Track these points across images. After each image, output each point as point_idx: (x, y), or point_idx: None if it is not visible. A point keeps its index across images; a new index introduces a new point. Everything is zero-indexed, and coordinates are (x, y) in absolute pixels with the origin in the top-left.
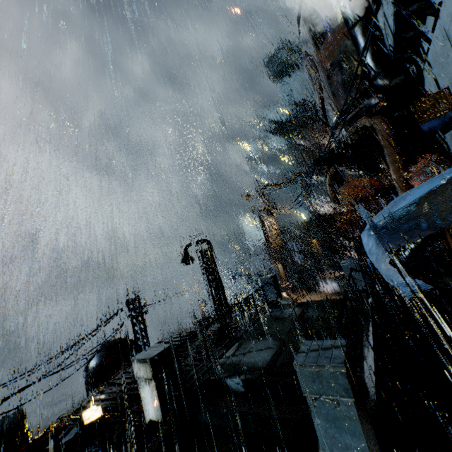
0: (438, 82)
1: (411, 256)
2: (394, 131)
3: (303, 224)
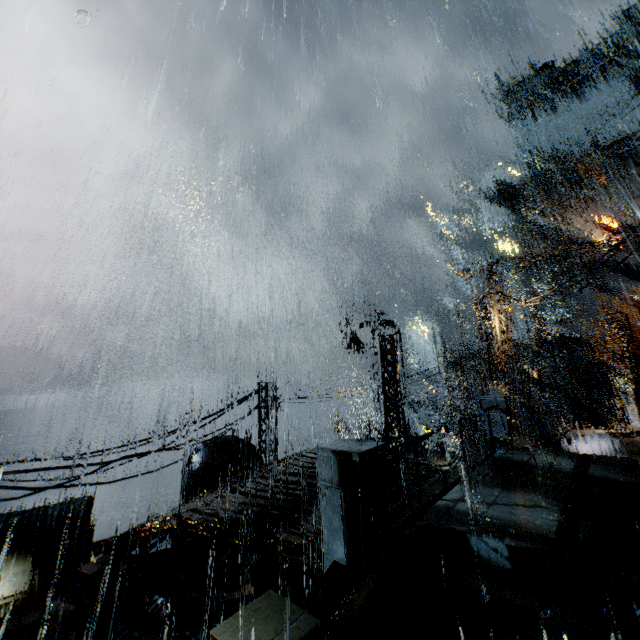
0: None
1: None
2: None
3: (523, 344)
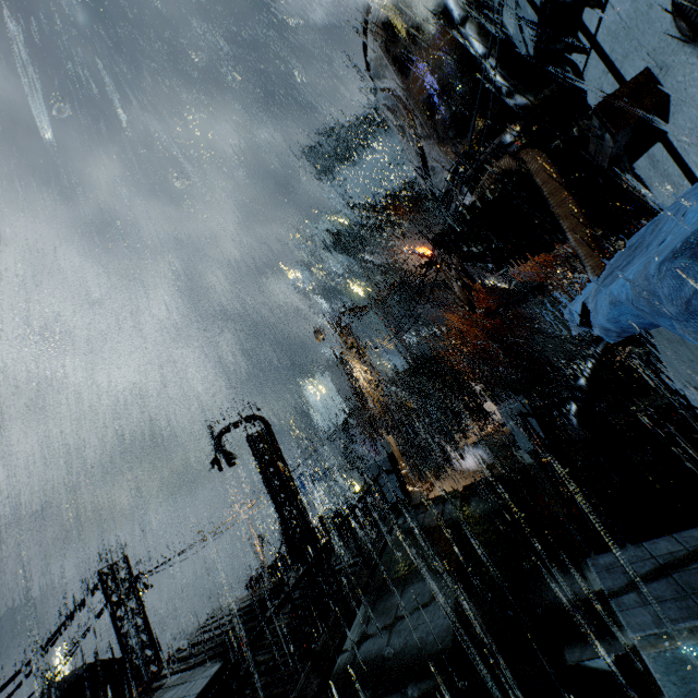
0: (623, 73)
1: (593, 378)
2: (558, 169)
3: (400, 375)
